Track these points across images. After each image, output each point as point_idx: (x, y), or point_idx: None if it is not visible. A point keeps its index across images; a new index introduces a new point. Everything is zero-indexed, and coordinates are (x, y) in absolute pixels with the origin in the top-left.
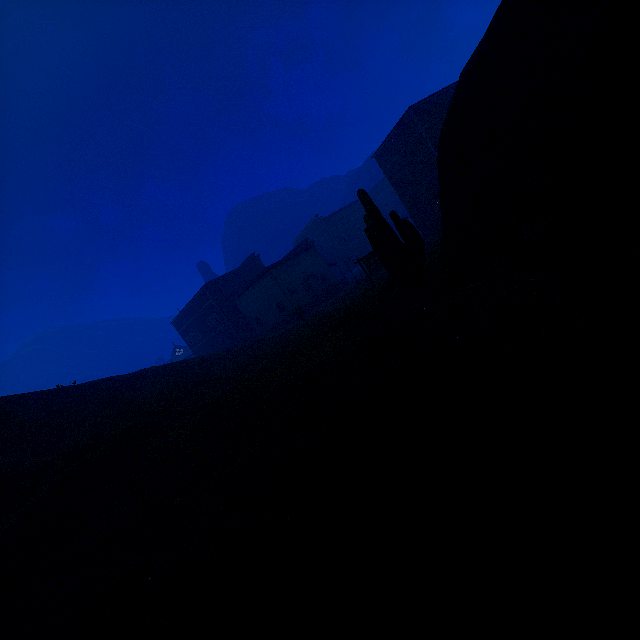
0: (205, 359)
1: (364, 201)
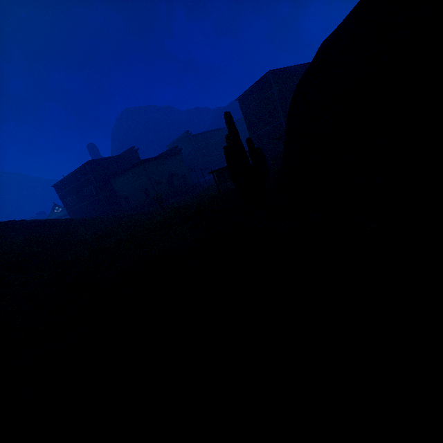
0: (73, 222)
1: (228, 122)
